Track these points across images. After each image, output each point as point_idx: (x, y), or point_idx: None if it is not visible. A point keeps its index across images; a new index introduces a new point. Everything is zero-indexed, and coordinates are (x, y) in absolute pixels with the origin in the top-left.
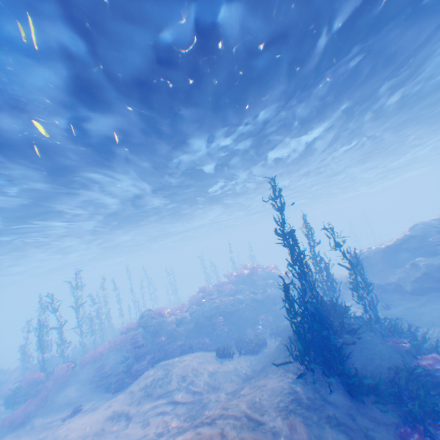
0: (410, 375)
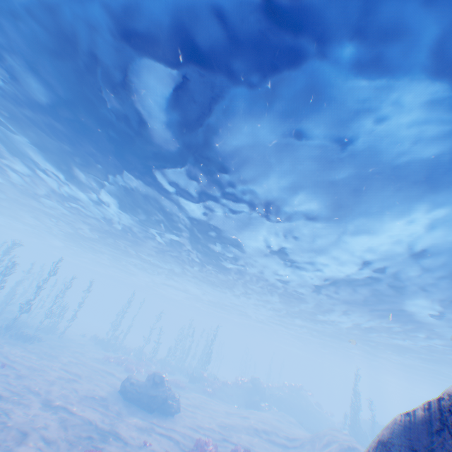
0: None
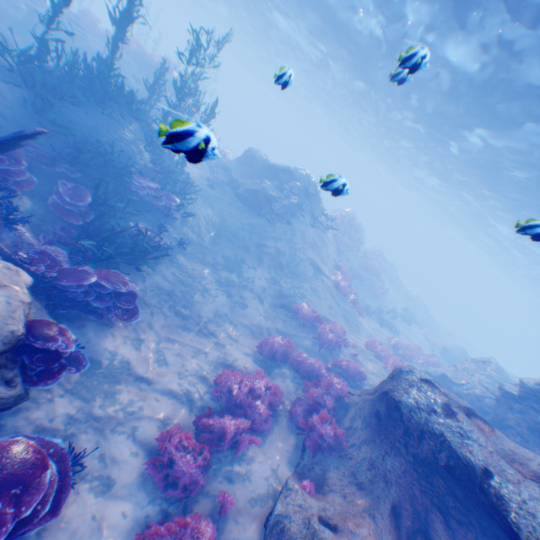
0: (103, 154)
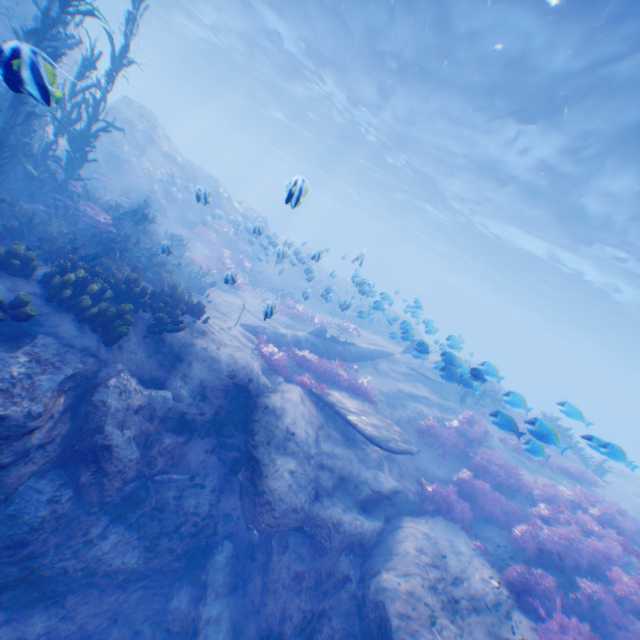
0: None
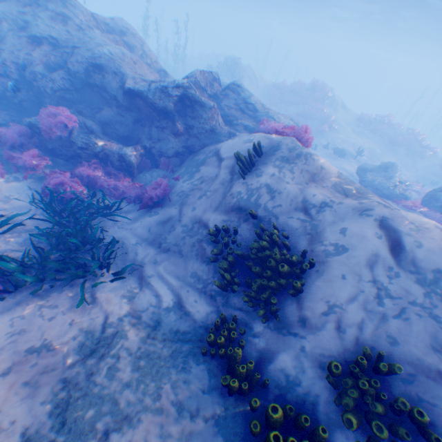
0: None
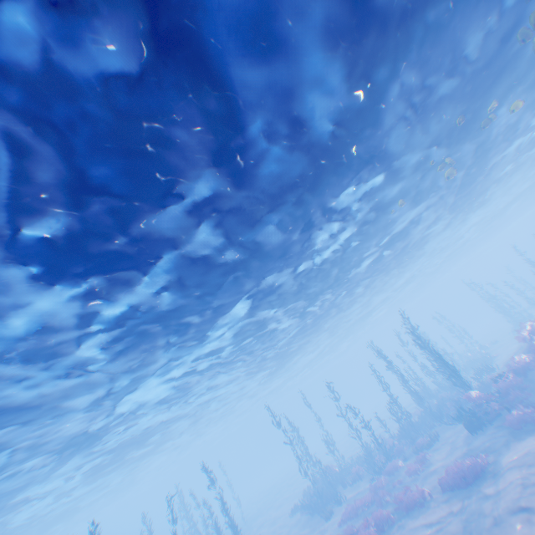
0: None
